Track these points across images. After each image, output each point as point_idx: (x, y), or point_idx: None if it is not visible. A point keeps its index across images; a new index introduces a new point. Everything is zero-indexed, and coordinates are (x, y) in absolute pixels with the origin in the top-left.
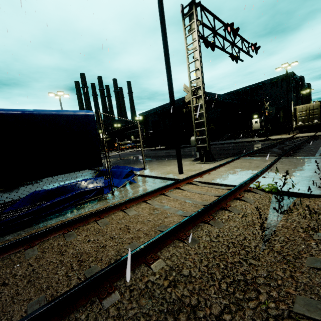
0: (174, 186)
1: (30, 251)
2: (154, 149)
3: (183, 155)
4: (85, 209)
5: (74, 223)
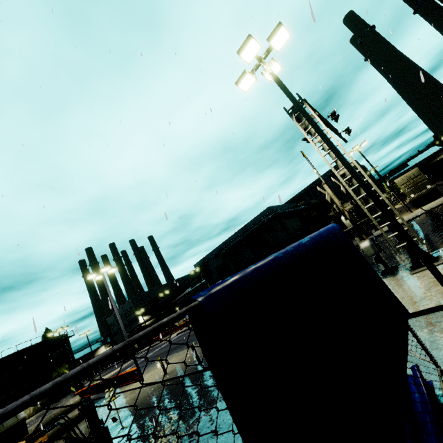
0: None
1: None
2: None
3: None
4: None
5: None
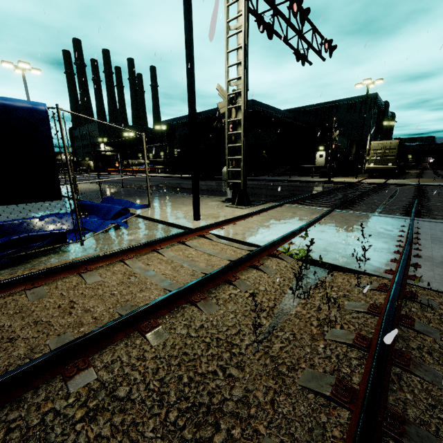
0: (176, 240)
1: None
2: (180, 177)
3: (216, 191)
4: (25, 266)
5: None
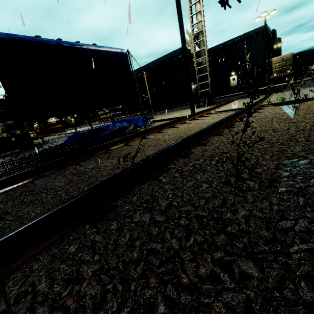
0: (198, 115)
1: (131, 144)
2: (139, 114)
3: None
4: None
5: (146, 133)
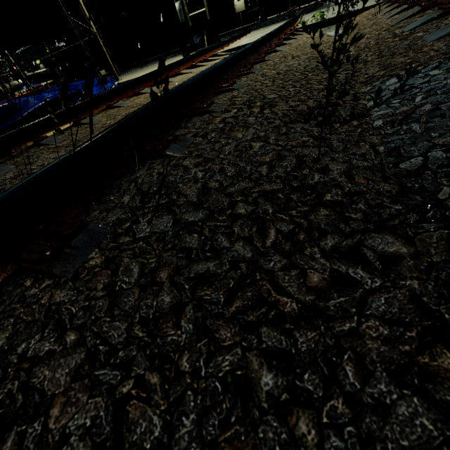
0: (198, 60)
1: (88, 120)
2: None
3: None
4: None
5: (111, 97)
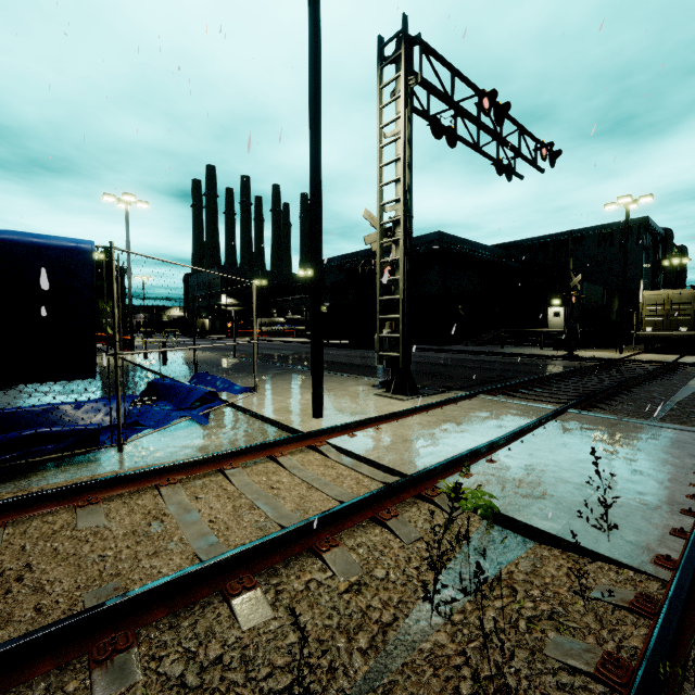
0: (265, 453)
1: None
2: (327, 344)
3: (372, 368)
4: (18, 483)
5: None
